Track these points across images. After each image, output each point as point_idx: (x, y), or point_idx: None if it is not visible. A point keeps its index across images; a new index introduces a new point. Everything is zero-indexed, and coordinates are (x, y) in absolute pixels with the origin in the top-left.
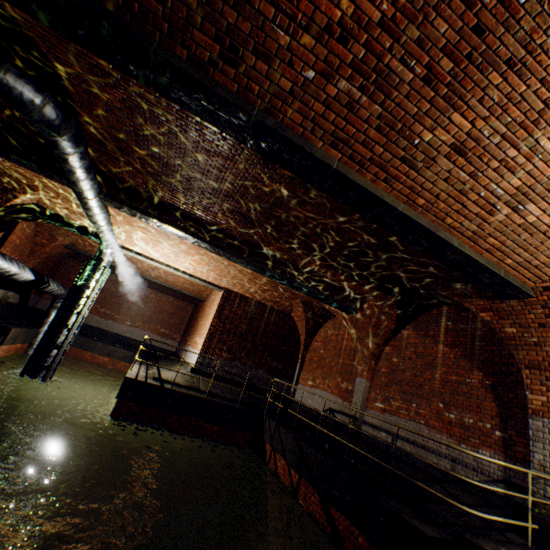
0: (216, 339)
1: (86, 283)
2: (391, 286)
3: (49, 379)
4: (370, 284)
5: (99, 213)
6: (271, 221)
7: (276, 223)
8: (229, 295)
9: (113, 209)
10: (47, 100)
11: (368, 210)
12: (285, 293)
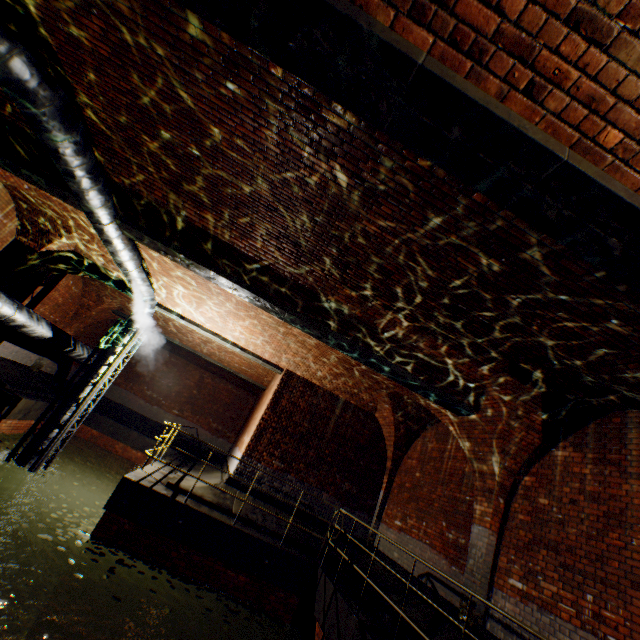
0: (265, 439)
1: (112, 347)
2: (532, 368)
3: (44, 469)
4: (495, 362)
5: (121, 249)
6: (333, 248)
7: (339, 252)
8: (290, 379)
9: (146, 251)
10: (17, 51)
11: (491, 174)
12: (365, 380)
